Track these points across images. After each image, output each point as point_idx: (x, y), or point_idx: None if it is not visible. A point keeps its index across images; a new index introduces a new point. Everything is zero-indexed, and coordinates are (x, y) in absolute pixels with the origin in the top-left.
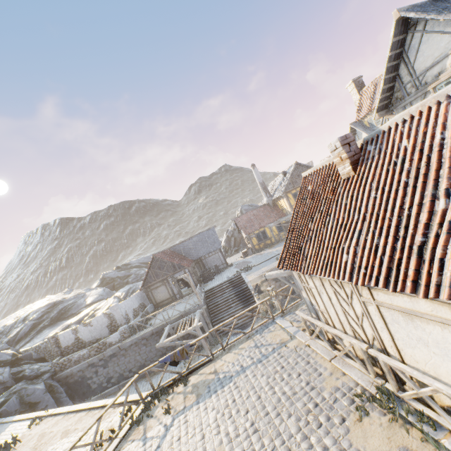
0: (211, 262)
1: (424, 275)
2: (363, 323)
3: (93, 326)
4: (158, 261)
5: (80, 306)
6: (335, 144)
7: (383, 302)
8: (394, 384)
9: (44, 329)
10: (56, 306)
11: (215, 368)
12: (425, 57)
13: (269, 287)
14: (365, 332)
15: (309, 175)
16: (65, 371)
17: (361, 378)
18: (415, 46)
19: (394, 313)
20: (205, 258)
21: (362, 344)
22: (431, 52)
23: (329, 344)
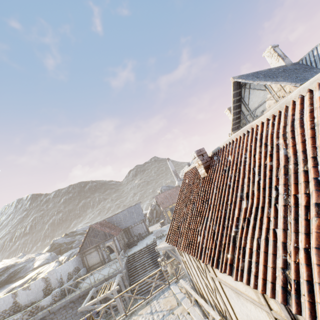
0: (136, 230)
1: (236, 260)
2: (217, 296)
3: (31, 290)
4: (93, 231)
5: (28, 269)
6: (194, 155)
7: (221, 279)
8: None
9: None
10: (7, 269)
11: None
12: (253, 101)
13: (160, 258)
14: (219, 303)
15: (187, 172)
16: None
17: None
18: (247, 96)
19: (229, 290)
20: (132, 227)
21: (217, 315)
22: (256, 99)
23: (202, 313)
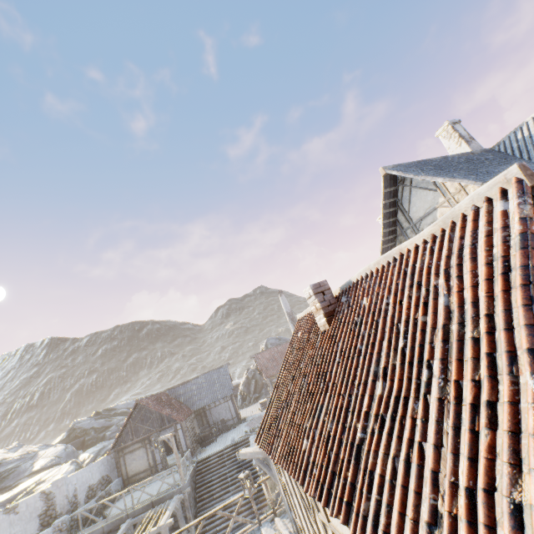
0: (217, 414)
1: (357, 495)
2: None
3: (18, 514)
4: (142, 410)
5: (22, 473)
6: (309, 292)
7: (336, 528)
8: None
9: None
10: None
11: None
12: (417, 207)
13: (243, 473)
14: None
15: (301, 319)
16: None
17: None
18: (407, 197)
19: None
20: (210, 408)
21: None
22: (421, 204)
23: None
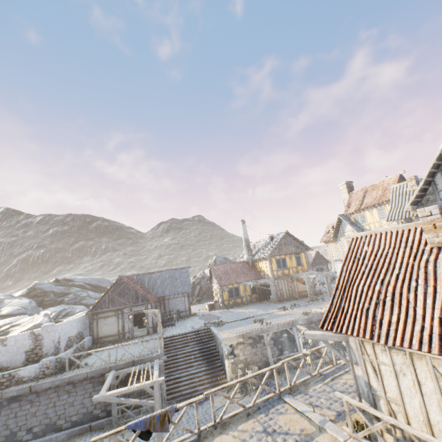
0: (173, 305)
1: None
2: None
3: (6, 346)
4: (121, 285)
5: None
6: (431, 210)
7: None
8: None
9: None
10: None
11: None
12: None
13: (306, 350)
14: None
15: (364, 237)
16: None
17: None
18: None
19: None
20: (169, 299)
21: None
22: None
23: None
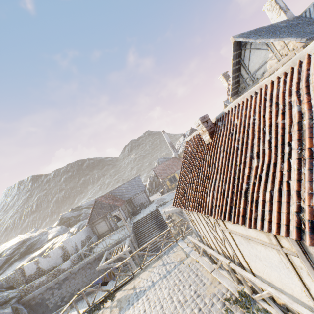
0: (138, 201)
1: (248, 212)
2: (226, 244)
3: (50, 257)
4: (99, 203)
5: (43, 241)
6: (198, 122)
7: (232, 230)
8: (248, 289)
9: (15, 262)
10: (24, 243)
11: (134, 285)
12: (254, 63)
13: (168, 220)
14: (228, 250)
15: (189, 141)
16: (28, 295)
17: (230, 285)
18: (247, 57)
19: (239, 238)
20: (134, 198)
21: (226, 260)
22: (257, 60)
23: (210, 260)
